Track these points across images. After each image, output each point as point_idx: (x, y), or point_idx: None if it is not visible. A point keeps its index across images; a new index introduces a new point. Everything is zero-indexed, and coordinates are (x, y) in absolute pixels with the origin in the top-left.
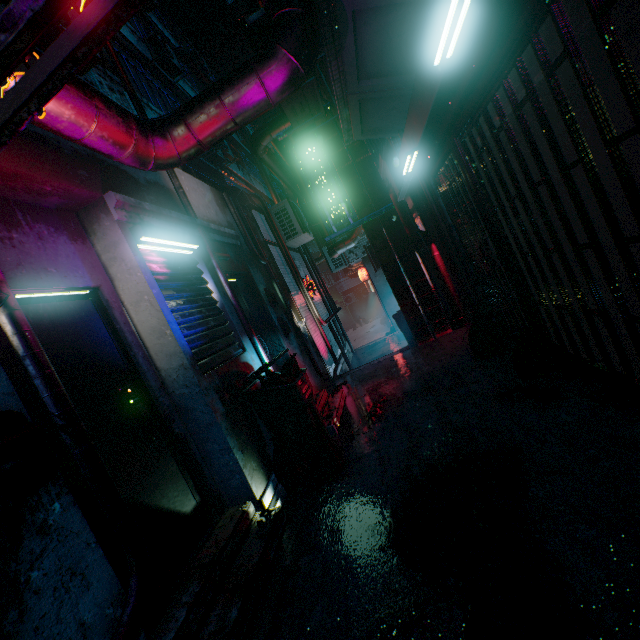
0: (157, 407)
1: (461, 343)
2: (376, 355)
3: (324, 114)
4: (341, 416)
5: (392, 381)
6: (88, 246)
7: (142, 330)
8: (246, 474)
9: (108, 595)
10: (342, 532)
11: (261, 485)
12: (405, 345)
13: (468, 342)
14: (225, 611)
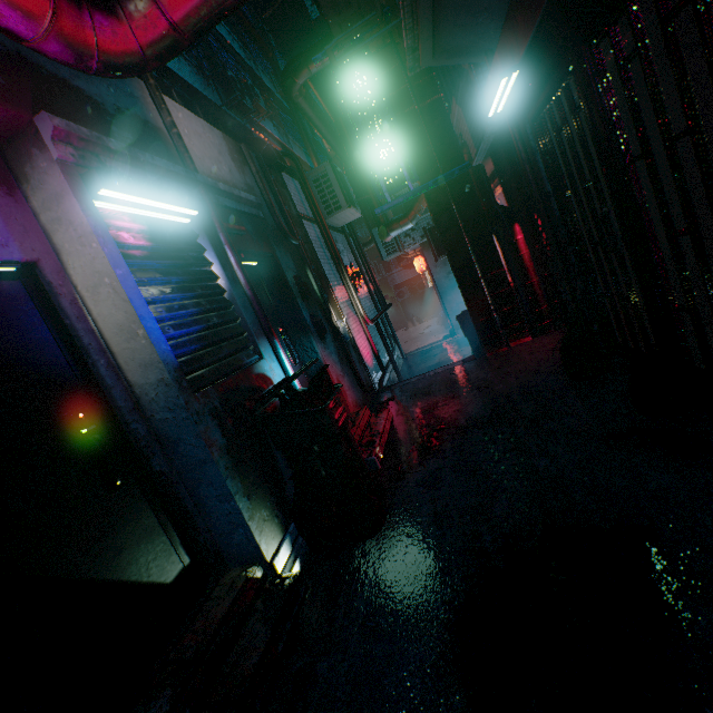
0: (128, 437)
1: (545, 356)
2: (431, 363)
3: (380, 16)
4: (385, 444)
5: (453, 401)
6: (18, 199)
7: (105, 328)
8: (253, 528)
9: None
10: (379, 628)
11: (274, 540)
12: (468, 353)
13: (555, 355)
14: None
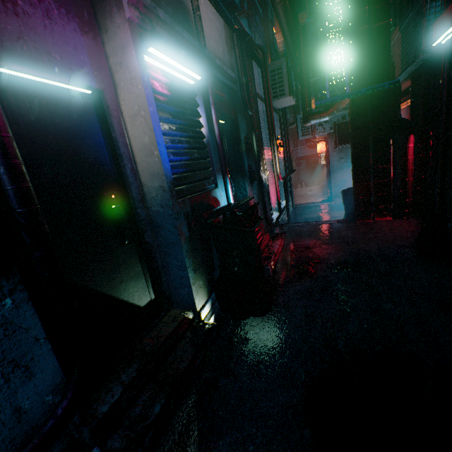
0: (135, 216)
1: (401, 234)
2: (312, 216)
3: None
4: (276, 260)
5: (327, 246)
6: (98, 44)
7: (134, 144)
8: (193, 290)
9: (49, 384)
10: (260, 372)
11: (202, 300)
12: (339, 216)
13: (409, 235)
14: (151, 401)
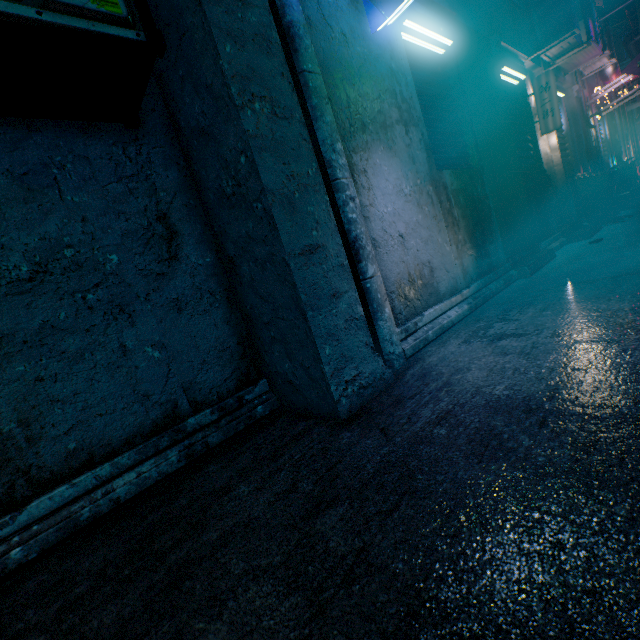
0: None
1: None
2: None
3: None
4: None
5: None
6: None
7: None
8: None
9: None
10: None
11: None
12: None
13: None
14: None
